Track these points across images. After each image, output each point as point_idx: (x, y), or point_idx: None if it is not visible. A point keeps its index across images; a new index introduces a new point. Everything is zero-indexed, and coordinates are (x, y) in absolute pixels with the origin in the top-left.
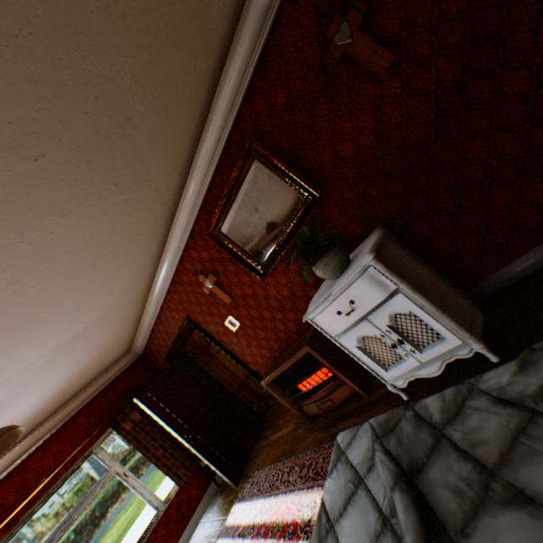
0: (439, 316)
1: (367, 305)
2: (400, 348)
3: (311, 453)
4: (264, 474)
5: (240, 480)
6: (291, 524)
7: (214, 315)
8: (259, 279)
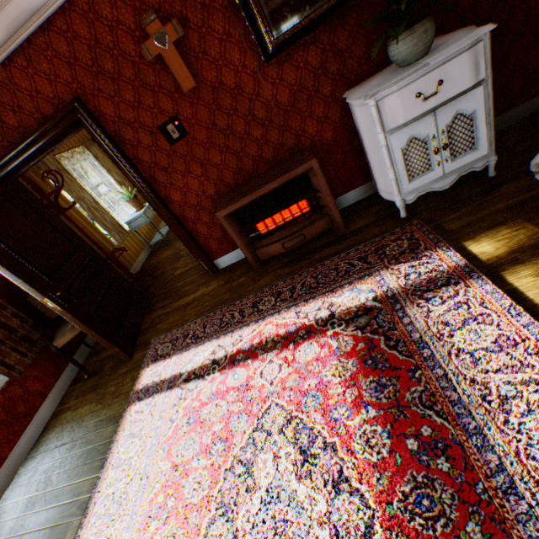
0: (490, 122)
1: (451, 91)
2: (438, 155)
3: (284, 283)
4: (195, 327)
5: (134, 352)
6: (297, 332)
7: (142, 108)
8: (256, 65)
